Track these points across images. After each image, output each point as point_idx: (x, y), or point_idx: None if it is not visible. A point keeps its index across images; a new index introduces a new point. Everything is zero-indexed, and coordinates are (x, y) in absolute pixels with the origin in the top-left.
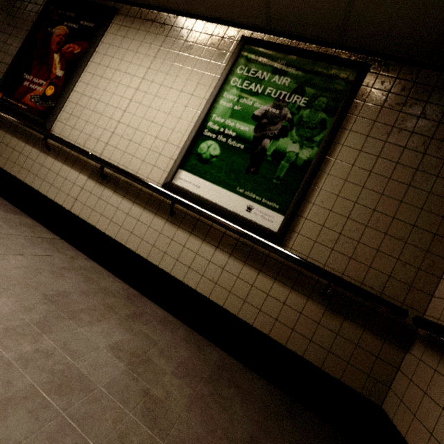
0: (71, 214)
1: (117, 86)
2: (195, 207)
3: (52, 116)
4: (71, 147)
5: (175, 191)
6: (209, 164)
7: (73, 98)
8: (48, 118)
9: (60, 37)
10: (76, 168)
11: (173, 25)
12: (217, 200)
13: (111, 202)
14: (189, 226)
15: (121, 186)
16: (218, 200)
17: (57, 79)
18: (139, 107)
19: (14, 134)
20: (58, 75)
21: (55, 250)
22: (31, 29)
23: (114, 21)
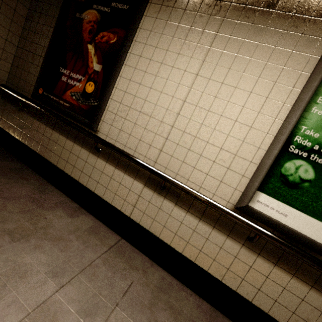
0: (131, 221)
1: (165, 83)
2: (293, 248)
3: (97, 117)
4: (127, 158)
5: (255, 217)
6: (298, 190)
7: (115, 96)
8: (94, 120)
9: (91, 23)
10: (130, 174)
11: (232, 1)
12: (313, 235)
13: (173, 214)
14: (272, 256)
15: (182, 200)
16: (315, 234)
17: (96, 74)
18: (195, 110)
19: (61, 132)
20: (96, 69)
21: (128, 267)
22: (59, 16)
23: (151, 0)
